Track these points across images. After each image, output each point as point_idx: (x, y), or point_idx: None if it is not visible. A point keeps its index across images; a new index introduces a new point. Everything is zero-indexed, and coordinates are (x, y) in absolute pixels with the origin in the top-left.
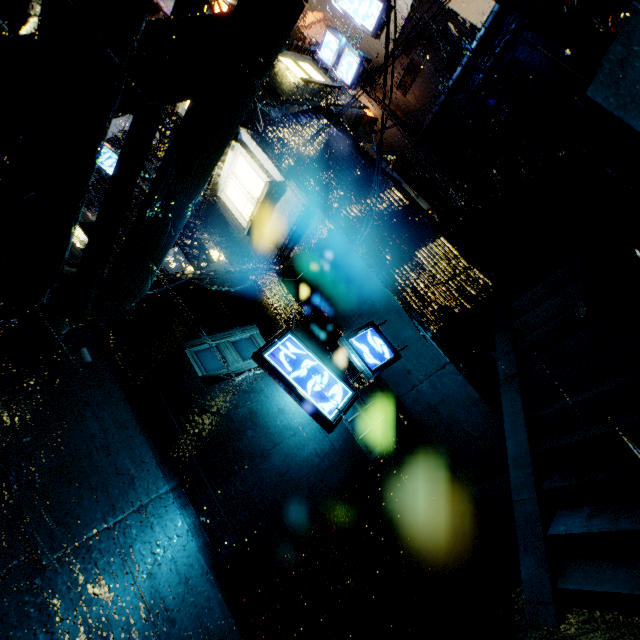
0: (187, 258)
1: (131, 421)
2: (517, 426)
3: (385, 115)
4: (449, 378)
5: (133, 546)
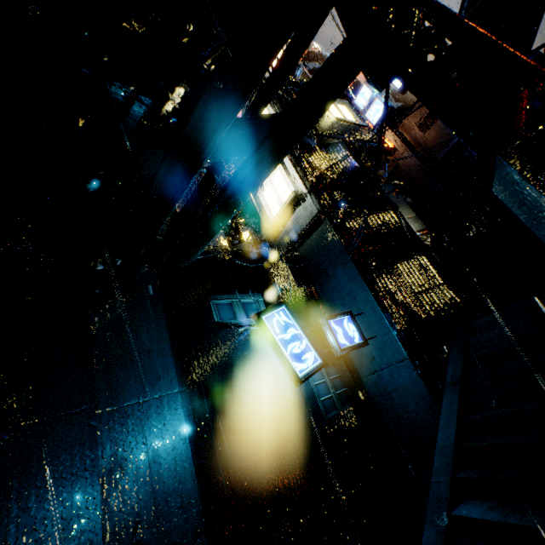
0: (225, 235)
1: (166, 339)
2: (449, 422)
3: (403, 147)
4: (405, 371)
5: (150, 420)
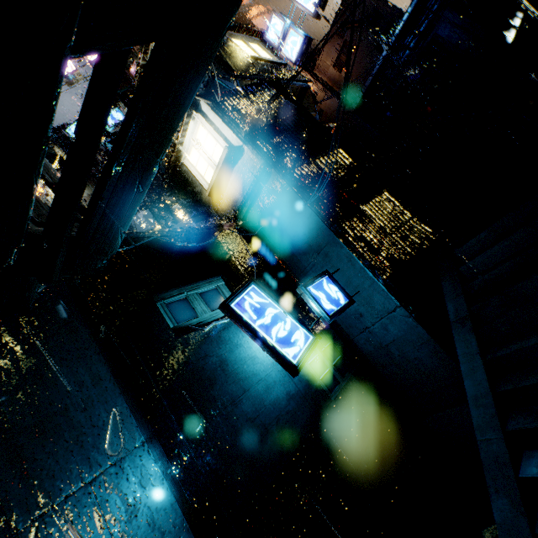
0: (155, 218)
1: (106, 374)
2: (474, 366)
3: (323, 90)
4: (400, 320)
5: (110, 503)
